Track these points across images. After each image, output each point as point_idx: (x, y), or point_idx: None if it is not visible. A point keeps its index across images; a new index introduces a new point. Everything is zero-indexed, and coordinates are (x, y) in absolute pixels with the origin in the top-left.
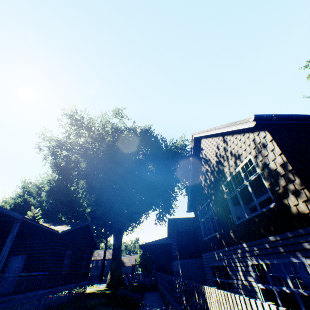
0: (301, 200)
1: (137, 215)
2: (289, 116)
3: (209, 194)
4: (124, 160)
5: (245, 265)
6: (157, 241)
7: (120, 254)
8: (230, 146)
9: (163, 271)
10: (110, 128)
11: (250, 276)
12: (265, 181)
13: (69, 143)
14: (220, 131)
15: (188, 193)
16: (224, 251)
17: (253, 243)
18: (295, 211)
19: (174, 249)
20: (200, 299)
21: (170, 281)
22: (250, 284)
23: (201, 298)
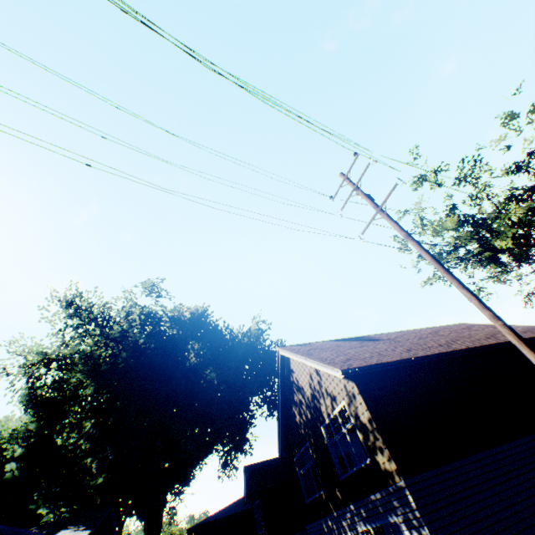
0: (385, 458)
1: (187, 468)
2: (370, 367)
3: (307, 435)
4: (164, 369)
5: (356, 533)
6: (222, 513)
7: None
8: (324, 382)
9: None
10: (138, 314)
11: None
12: (360, 433)
13: (68, 357)
14: (312, 365)
15: (278, 430)
16: (332, 517)
17: (359, 504)
18: (384, 469)
19: (258, 524)
20: None
21: None
22: None
23: None
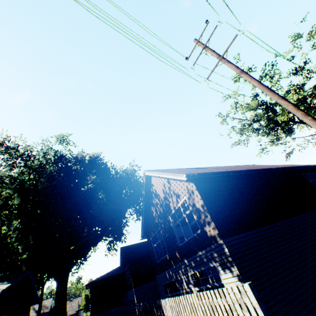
0: (211, 227)
1: (85, 250)
2: (204, 173)
3: (159, 223)
4: (70, 190)
5: (187, 276)
6: (107, 275)
7: (65, 301)
8: (173, 187)
9: (115, 307)
10: (53, 155)
11: (190, 283)
12: (194, 215)
13: None
14: (166, 176)
15: (141, 222)
16: (173, 269)
17: (190, 258)
18: (209, 235)
19: (128, 278)
20: (158, 312)
21: (128, 311)
22: (191, 289)
23: (159, 311)
